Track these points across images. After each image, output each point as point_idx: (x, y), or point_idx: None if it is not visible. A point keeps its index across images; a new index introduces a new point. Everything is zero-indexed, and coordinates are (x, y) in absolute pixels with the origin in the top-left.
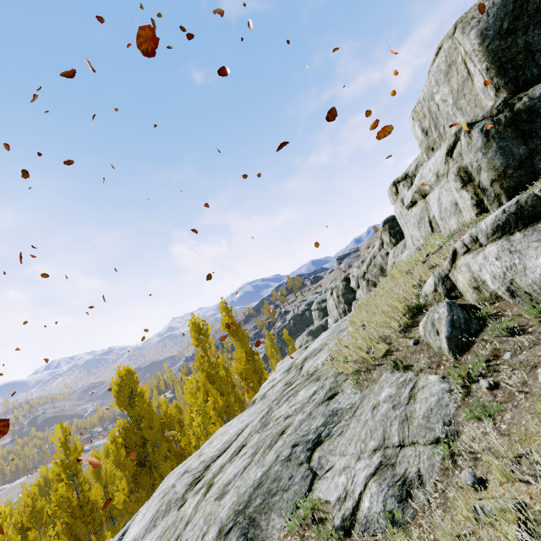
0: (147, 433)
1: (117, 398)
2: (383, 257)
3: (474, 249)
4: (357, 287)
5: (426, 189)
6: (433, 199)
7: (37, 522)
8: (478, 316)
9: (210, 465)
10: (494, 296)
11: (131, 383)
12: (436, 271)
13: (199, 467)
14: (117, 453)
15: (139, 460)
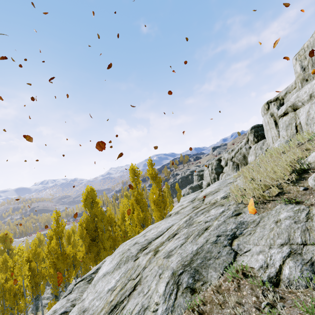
0: (100, 223)
1: (85, 203)
2: (246, 149)
3: None
4: (225, 165)
5: (298, 105)
6: (303, 111)
7: (36, 259)
8: None
9: (151, 242)
10: None
11: (93, 196)
12: None
13: (144, 241)
14: (82, 231)
15: (92, 237)
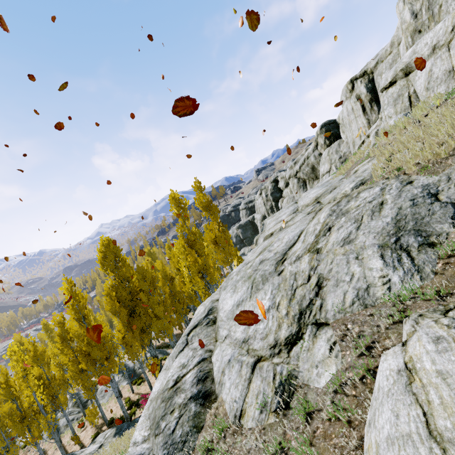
0: (142, 284)
1: (104, 263)
2: (316, 157)
3: None
4: (284, 187)
5: (414, 66)
6: (421, 73)
7: (41, 362)
8: None
9: (286, 252)
10: None
11: (115, 250)
12: None
13: (275, 255)
14: (113, 303)
15: (129, 310)
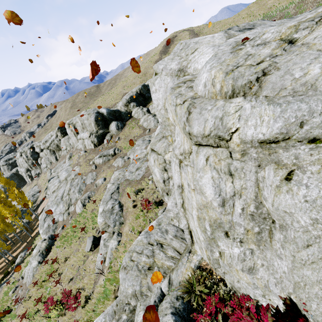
0: None
1: None
2: (58, 141)
3: (96, 159)
4: (40, 152)
5: (84, 138)
6: (86, 141)
7: None
8: (97, 166)
9: (63, 196)
10: (98, 163)
11: None
12: (92, 161)
13: (60, 197)
14: None
15: None
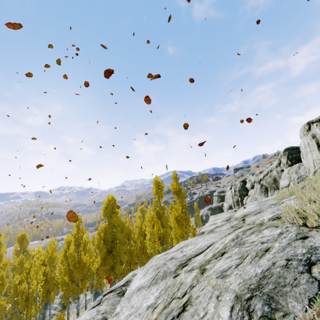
0: (119, 234)
1: (105, 211)
2: (278, 172)
3: None
4: (250, 188)
5: None
6: None
7: (51, 264)
8: None
9: (191, 258)
10: None
11: (113, 205)
12: None
13: (182, 257)
14: (99, 241)
15: (108, 249)
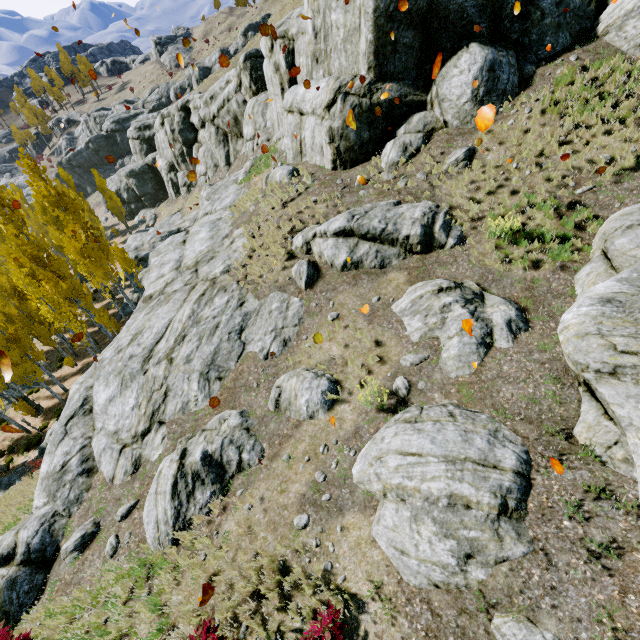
0: None
1: None
2: (239, 104)
3: (324, 237)
4: (200, 127)
5: (304, 111)
6: (308, 126)
7: None
8: (318, 271)
9: (153, 349)
10: (326, 262)
11: None
12: (305, 237)
13: (143, 351)
14: None
15: None
